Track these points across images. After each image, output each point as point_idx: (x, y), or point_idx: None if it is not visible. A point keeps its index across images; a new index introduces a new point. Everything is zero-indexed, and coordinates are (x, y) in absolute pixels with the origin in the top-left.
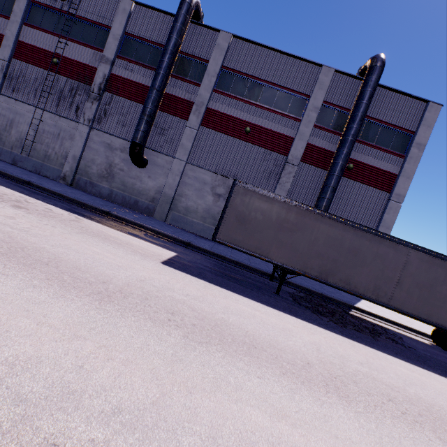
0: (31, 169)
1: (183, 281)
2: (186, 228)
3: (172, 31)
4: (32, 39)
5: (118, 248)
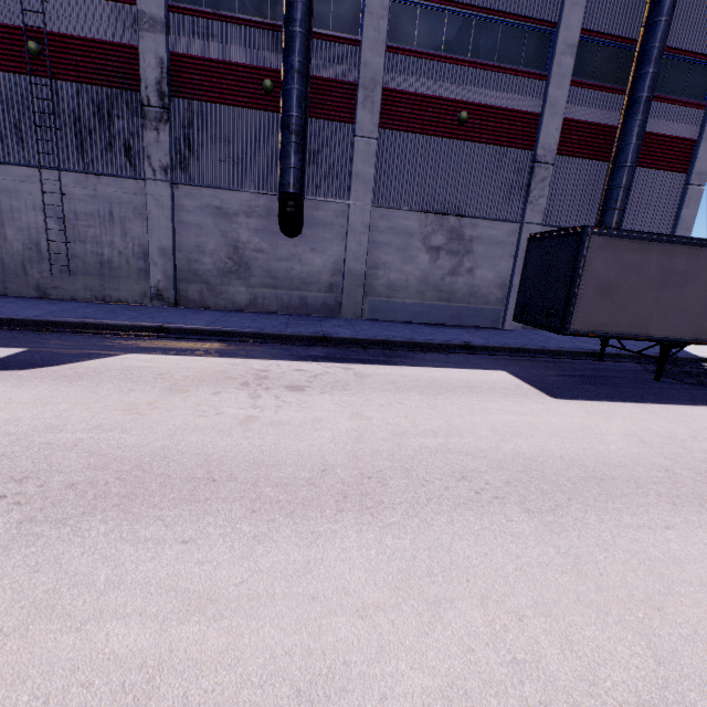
0: (84, 296)
1: (631, 416)
2: (397, 317)
3: None
4: None
5: (497, 401)
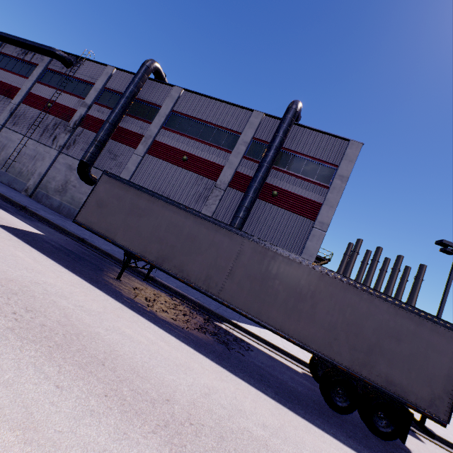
0: (5, 182)
1: None
2: None
3: (131, 83)
4: (39, 91)
5: None
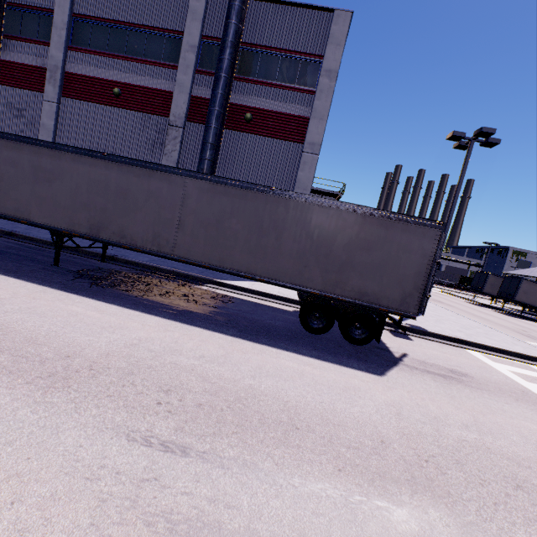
0: None
1: None
2: None
3: None
4: None
5: None
